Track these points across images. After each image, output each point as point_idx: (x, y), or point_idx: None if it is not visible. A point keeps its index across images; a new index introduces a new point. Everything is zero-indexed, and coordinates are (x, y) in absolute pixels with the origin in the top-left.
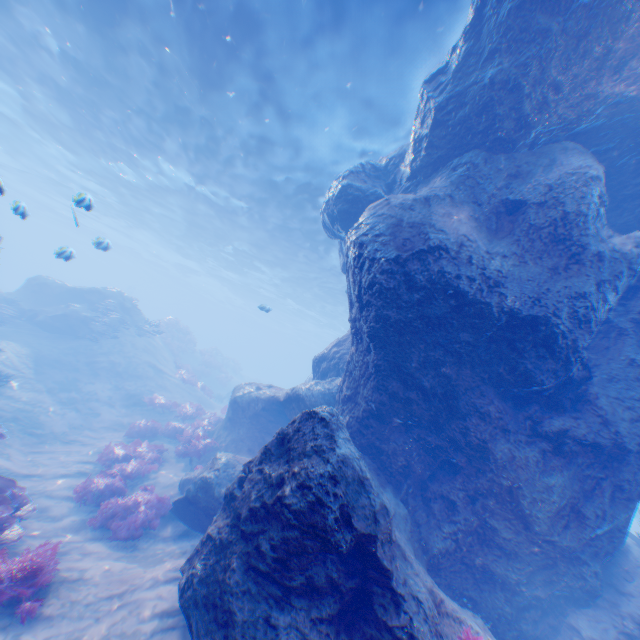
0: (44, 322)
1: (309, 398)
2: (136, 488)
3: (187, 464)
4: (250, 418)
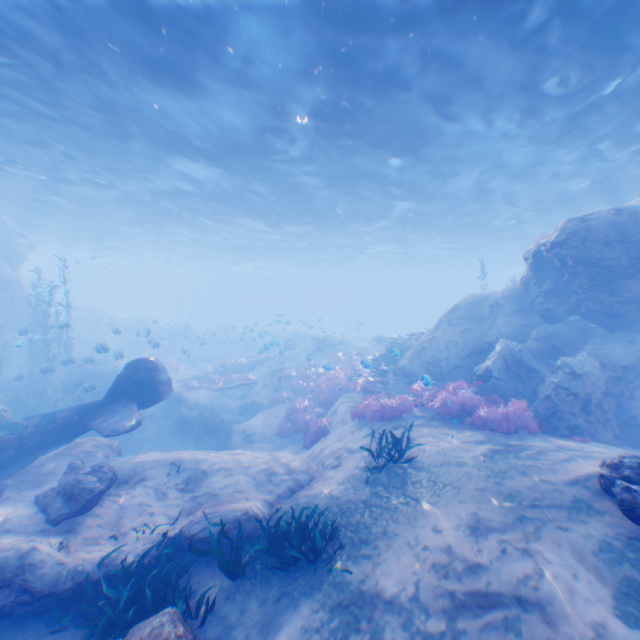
0: None
1: None
2: None
3: None
4: None
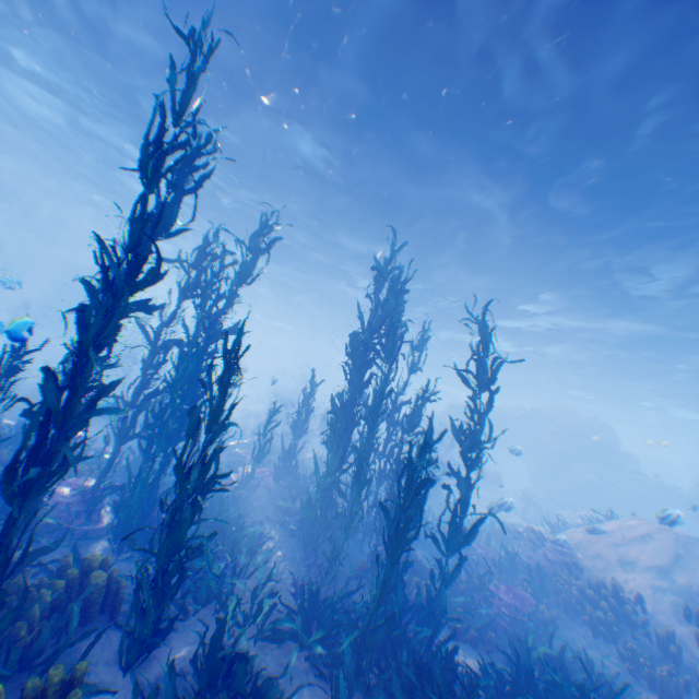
0: None
1: None
2: None
3: None
4: None
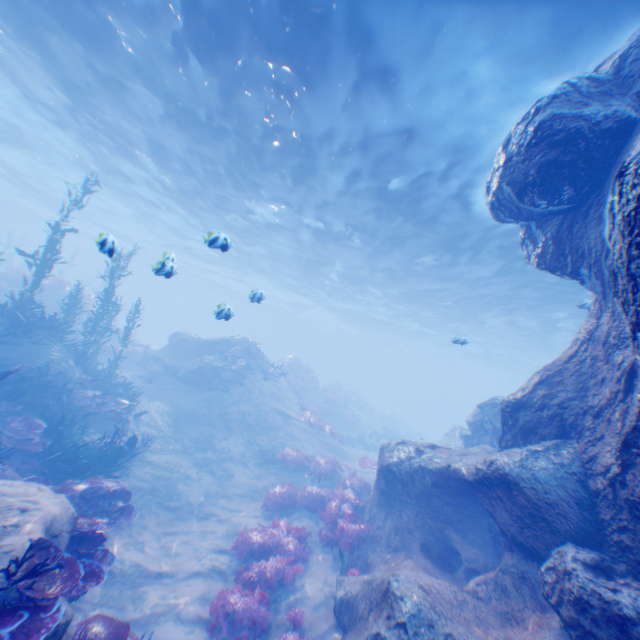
0: (181, 375)
1: (530, 485)
2: (279, 609)
3: (337, 560)
4: (412, 494)
